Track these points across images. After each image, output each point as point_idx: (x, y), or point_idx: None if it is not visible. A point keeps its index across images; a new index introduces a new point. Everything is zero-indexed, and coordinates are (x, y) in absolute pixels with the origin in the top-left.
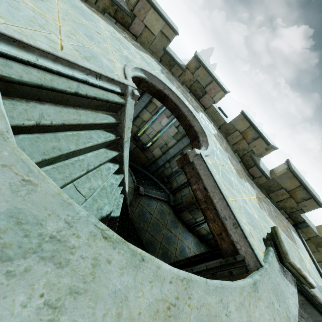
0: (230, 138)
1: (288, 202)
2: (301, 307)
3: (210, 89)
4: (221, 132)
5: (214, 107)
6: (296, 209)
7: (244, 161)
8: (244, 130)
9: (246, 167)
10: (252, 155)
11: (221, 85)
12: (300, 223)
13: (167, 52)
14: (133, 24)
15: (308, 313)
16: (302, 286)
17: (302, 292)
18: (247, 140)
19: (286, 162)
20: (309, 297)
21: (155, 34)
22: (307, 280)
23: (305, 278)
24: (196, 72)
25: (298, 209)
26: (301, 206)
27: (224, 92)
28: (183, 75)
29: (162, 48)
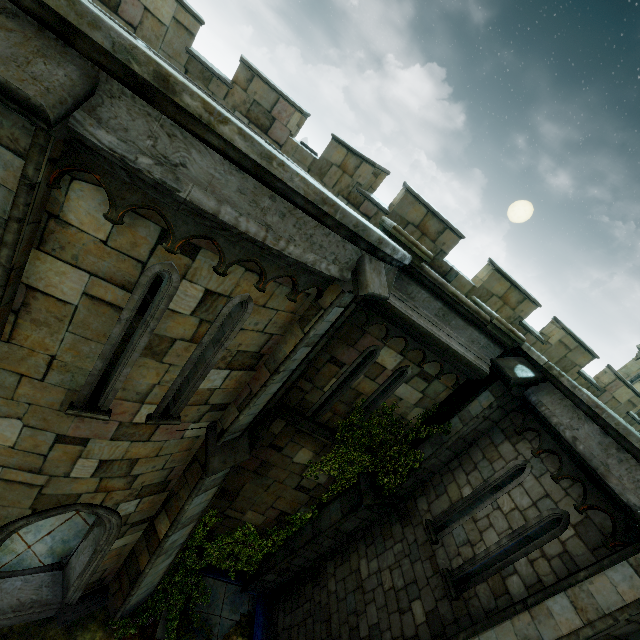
0: (326, 179)
1: (423, 243)
2: (444, 322)
3: (279, 113)
4: (312, 175)
5: (293, 140)
6: (436, 252)
7: (352, 201)
8: (342, 160)
9: (355, 207)
10: (359, 188)
11: (293, 102)
12: (447, 273)
13: (194, 55)
14: (123, 4)
15: (455, 330)
16: (426, 272)
17: (432, 288)
18: (349, 173)
19: (403, 186)
20: (442, 293)
21: (165, 24)
22: (421, 249)
23: (417, 246)
24: (250, 88)
25: (438, 251)
26: (440, 245)
27: (300, 113)
28: (231, 95)
29: (184, 48)
